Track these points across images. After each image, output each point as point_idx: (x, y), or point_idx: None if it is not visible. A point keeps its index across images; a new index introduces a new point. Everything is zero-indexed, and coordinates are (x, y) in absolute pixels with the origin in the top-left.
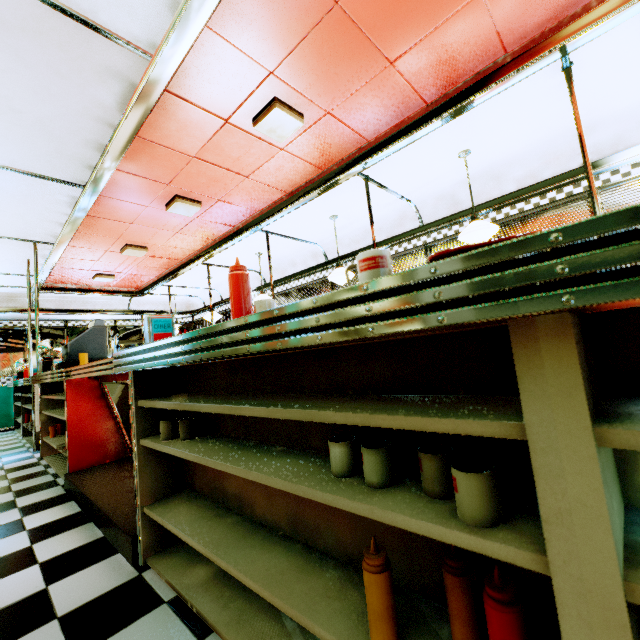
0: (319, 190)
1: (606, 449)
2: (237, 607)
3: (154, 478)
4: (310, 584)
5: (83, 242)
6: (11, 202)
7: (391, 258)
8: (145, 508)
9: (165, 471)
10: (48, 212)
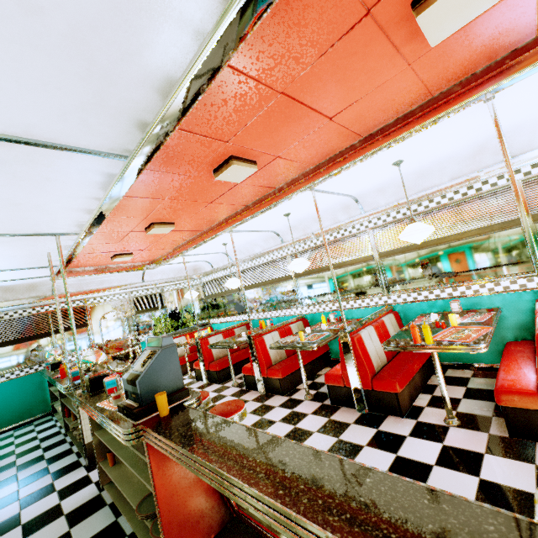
0: (425, 125)
1: None
2: None
3: None
4: None
5: (107, 226)
6: (27, 191)
7: (455, 203)
8: None
9: None
10: (74, 198)
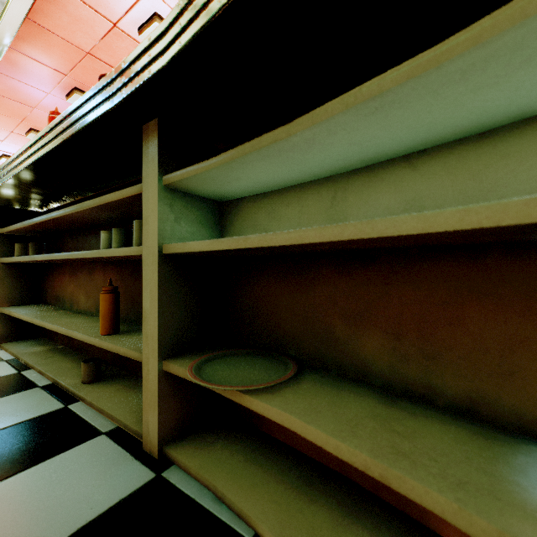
0: None
1: (196, 206)
2: (54, 359)
3: (11, 289)
4: (87, 325)
5: None
6: None
7: None
8: (0, 308)
9: (22, 287)
10: None
